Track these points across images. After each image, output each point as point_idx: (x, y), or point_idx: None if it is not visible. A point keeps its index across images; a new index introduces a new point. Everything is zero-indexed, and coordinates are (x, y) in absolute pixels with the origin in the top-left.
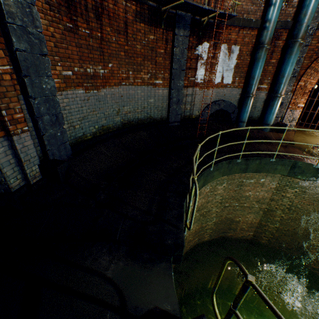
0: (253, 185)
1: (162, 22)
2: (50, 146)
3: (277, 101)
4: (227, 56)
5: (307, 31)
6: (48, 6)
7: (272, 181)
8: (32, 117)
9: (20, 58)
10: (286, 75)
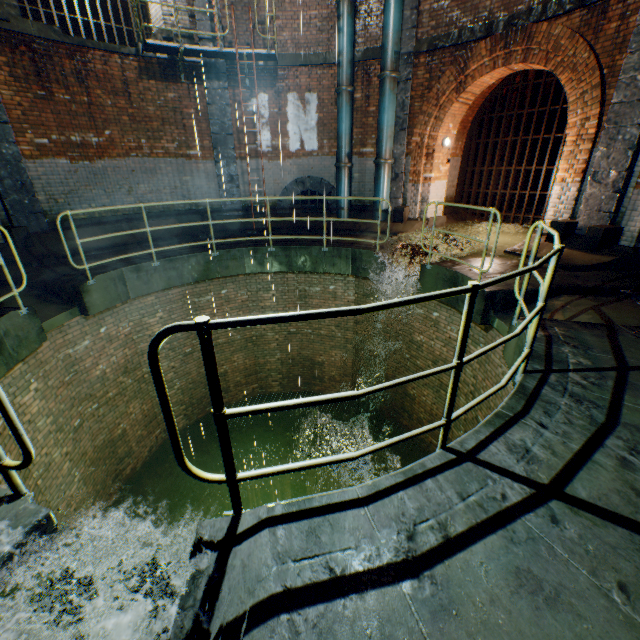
0: (323, 297)
1: (182, 75)
2: (14, 212)
3: (381, 170)
4: (301, 110)
5: (397, 59)
6: (13, 79)
7: (346, 289)
8: None
9: None
10: (383, 128)
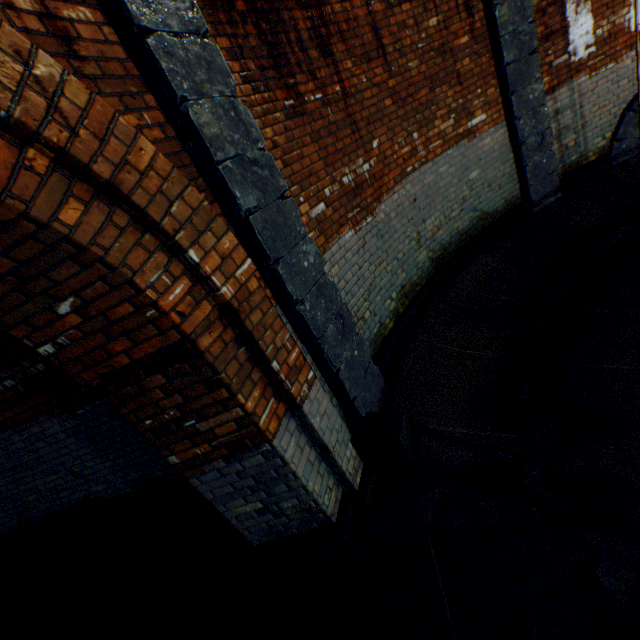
0: None
1: None
2: (353, 388)
3: None
4: None
5: None
6: (247, 87)
7: None
8: (308, 343)
9: (256, 228)
10: None
